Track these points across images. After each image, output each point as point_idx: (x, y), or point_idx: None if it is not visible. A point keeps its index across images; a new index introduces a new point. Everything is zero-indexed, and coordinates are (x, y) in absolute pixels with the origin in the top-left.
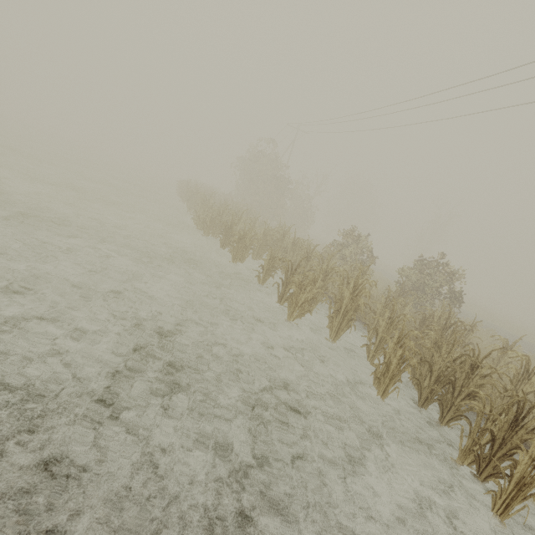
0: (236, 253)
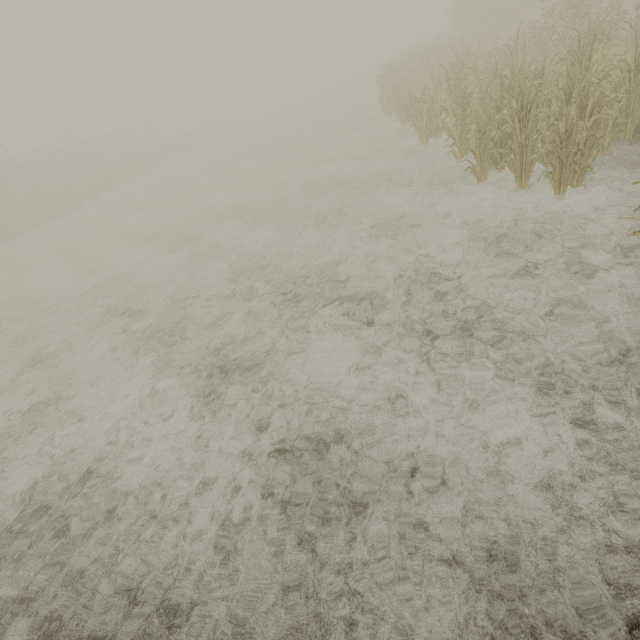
0: (402, 117)
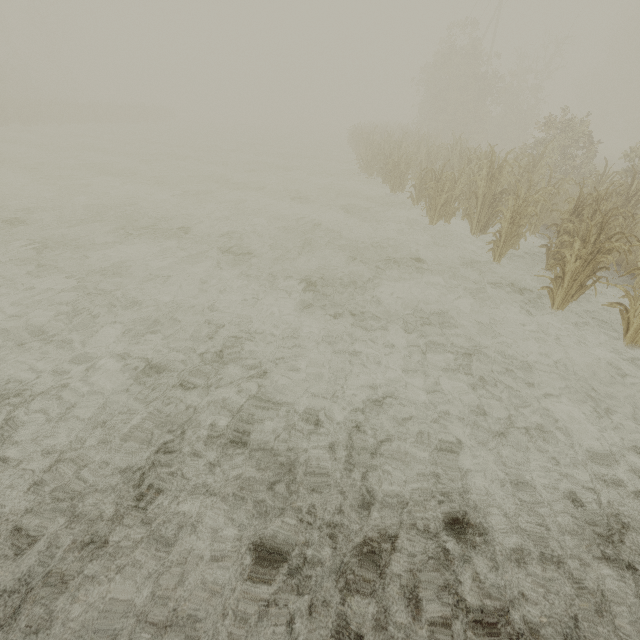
0: (393, 183)
